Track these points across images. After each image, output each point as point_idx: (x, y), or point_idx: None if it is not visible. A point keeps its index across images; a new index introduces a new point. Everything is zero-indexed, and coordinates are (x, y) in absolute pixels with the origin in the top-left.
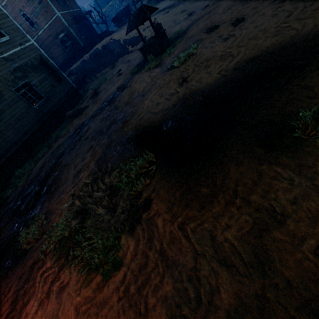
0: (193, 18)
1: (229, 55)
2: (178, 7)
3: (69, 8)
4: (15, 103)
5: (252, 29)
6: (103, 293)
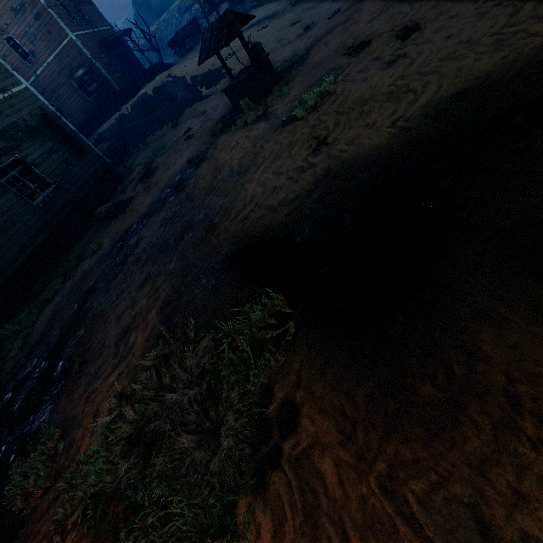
0: (314, 34)
1: (405, 91)
2: (283, 17)
3: (91, 25)
4: None
5: (443, 42)
6: None
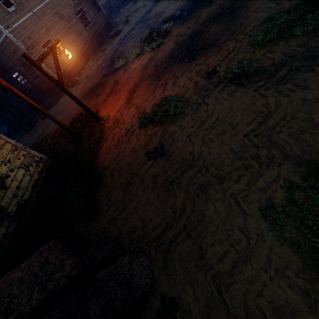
0: None
1: None
2: None
3: None
4: (76, 24)
5: None
6: (158, 49)
